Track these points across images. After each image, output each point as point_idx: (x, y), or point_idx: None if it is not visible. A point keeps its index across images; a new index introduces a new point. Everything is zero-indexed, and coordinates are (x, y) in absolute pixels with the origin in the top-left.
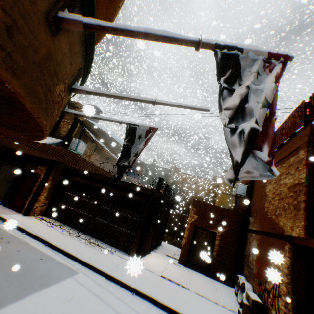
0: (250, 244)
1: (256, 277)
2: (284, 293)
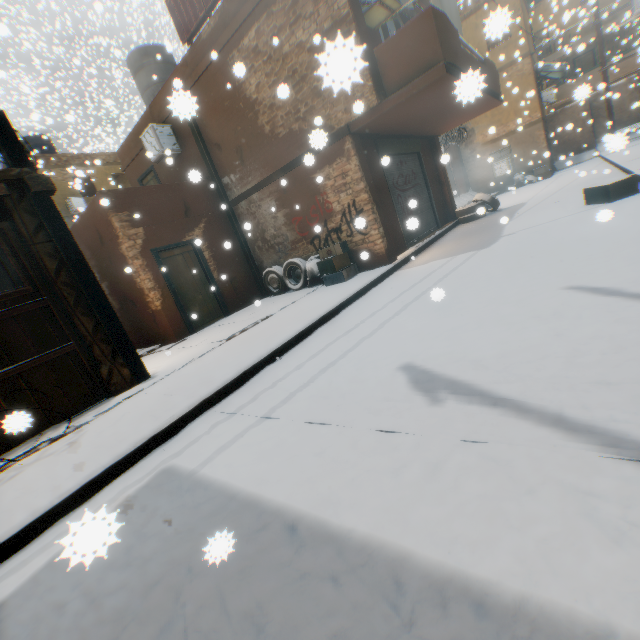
0: (257, 215)
1: (302, 240)
2: (369, 200)
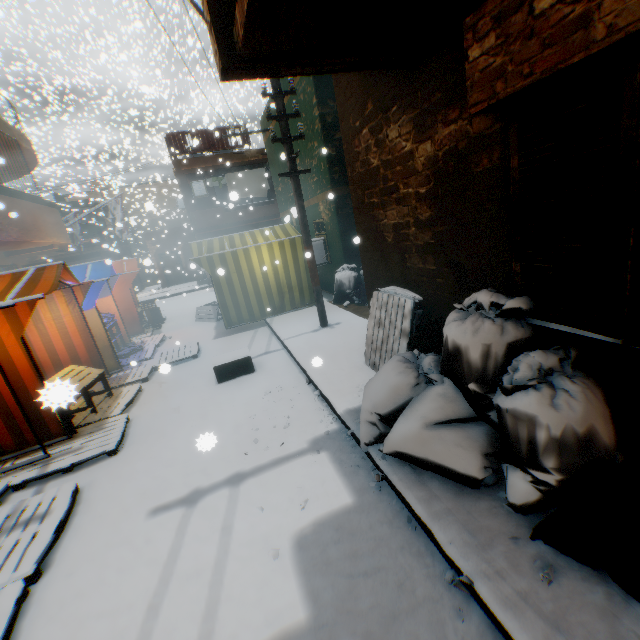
0: None
1: None
2: None
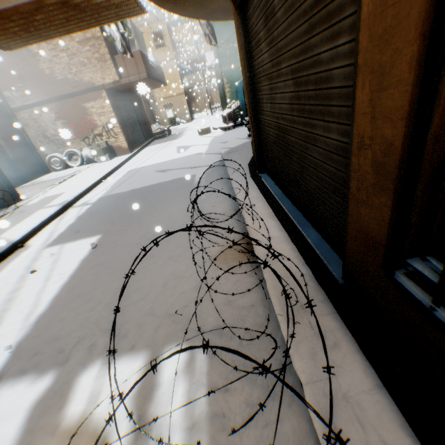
0: (39, 121)
1: (77, 139)
2: (118, 122)
